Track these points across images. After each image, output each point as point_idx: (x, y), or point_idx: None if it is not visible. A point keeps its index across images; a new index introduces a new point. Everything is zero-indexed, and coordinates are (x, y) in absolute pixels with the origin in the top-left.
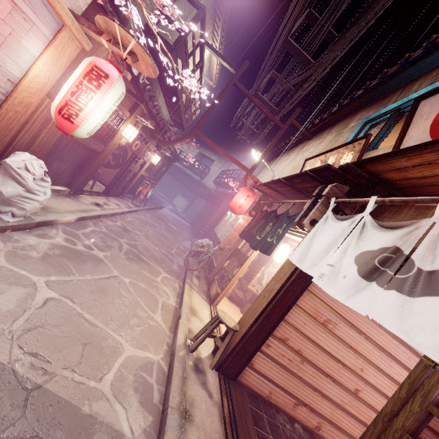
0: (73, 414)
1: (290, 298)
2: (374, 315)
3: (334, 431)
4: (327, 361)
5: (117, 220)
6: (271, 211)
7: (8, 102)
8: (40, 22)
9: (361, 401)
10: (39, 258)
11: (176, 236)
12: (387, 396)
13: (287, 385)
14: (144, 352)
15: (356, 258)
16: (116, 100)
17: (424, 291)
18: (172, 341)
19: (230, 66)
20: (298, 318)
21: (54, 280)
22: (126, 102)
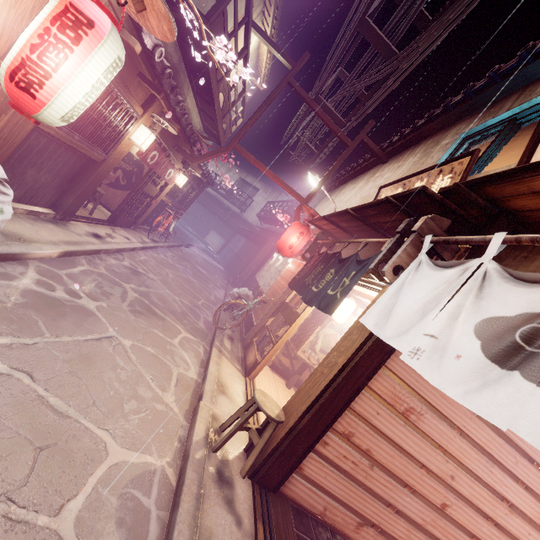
0: None
1: (360, 377)
2: (524, 431)
3: None
4: (406, 466)
5: (124, 258)
6: (333, 253)
7: None
8: None
9: (448, 520)
10: None
11: (206, 283)
12: (485, 512)
13: (348, 499)
14: (141, 456)
15: (476, 327)
16: (108, 68)
17: None
18: (187, 433)
19: (285, 59)
20: (368, 405)
21: (5, 344)
22: (137, 92)
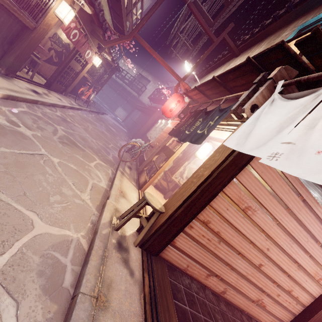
0: None
1: (219, 184)
2: None
3: (236, 295)
4: (241, 242)
5: (57, 111)
6: (200, 110)
7: None
8: None
9: (262, 273)
10: None
11: (114, 136)
12: (283, 269)
13: (203, 260)
14: (61, 230)
15: None
16: None
17: None
18: (97, 219)
19: None
20: (222, 204)
21: None
22: None
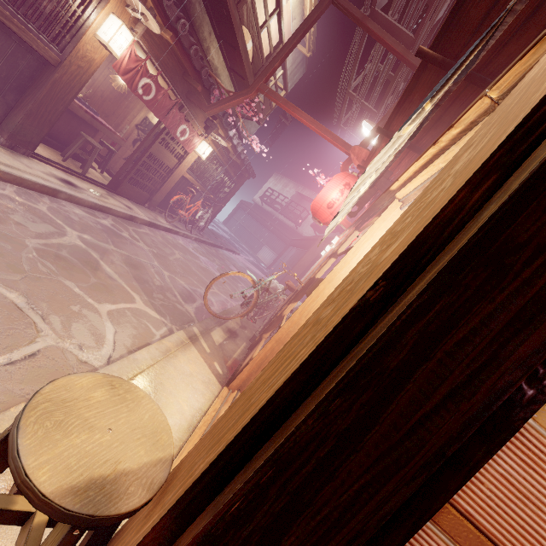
0: None
1: (523, 318)
2: None
3: None
4: None
5: (106, 218)
6: None
7: None
8: None
9: None
10: None
11: (234, 281)
12: None
13: None
14: None
15: None
16: None
17: None
18: None
19: None
20: None
21: None
22: None
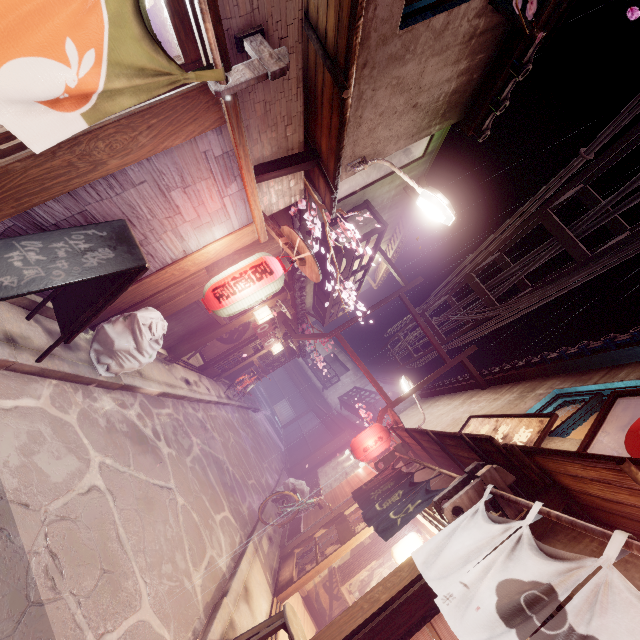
0: None
1: (400, 626)
2: None
3: None
4: None
5: (200, 409)
6: (406, 473)
7: (172, 266)
8: (235, 218)
9: None
10: (106, 429)
11: (261, 460)
12: None
13: None
14: (162, 626)
15: (499, 584)
16: (270, 293)
17: None
18: (202, 629)
19: (400, 277)
20: None
21: (108, 464)
22: None
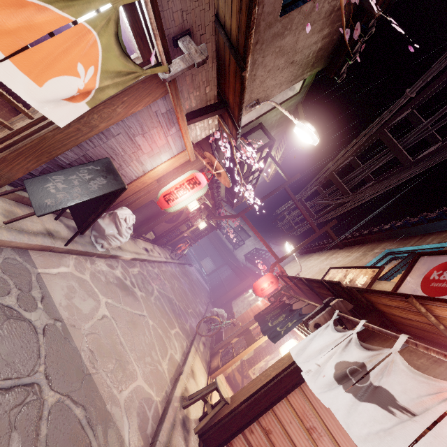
0: (102, 406)
1: (282, 388)
2: (333, 408)
3: None
4: None
5: (155, 267)
6: (288, 304)
7: (136, 181)
8: (175, 148)
9: None
10: (105, 282)
11: (195, 297)
12: None
13: None
14: (149, 389)
15: (336, 364)
16: (199, 196)
17: (368, 398)
18: (170, 391)
19: (284, 175)
20: (285, 413)
21: (110, 303)
22: None
